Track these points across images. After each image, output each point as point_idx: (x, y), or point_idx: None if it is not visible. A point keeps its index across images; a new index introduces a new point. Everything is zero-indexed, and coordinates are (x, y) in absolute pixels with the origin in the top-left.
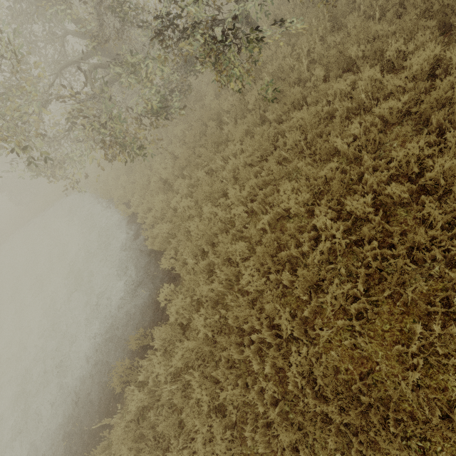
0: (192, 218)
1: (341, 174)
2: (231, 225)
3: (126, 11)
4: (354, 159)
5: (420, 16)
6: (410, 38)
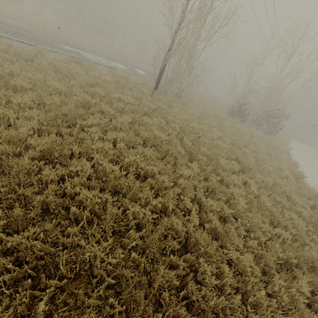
0: None
1: None
2: None
3: None
4: None
5: None
6: None
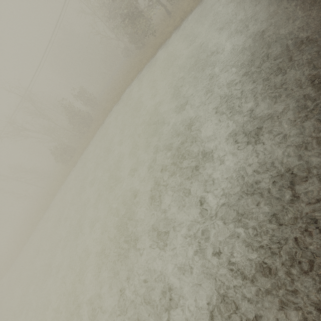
0: None
1: None
2: None
3: None
4: None
5: None
6: None
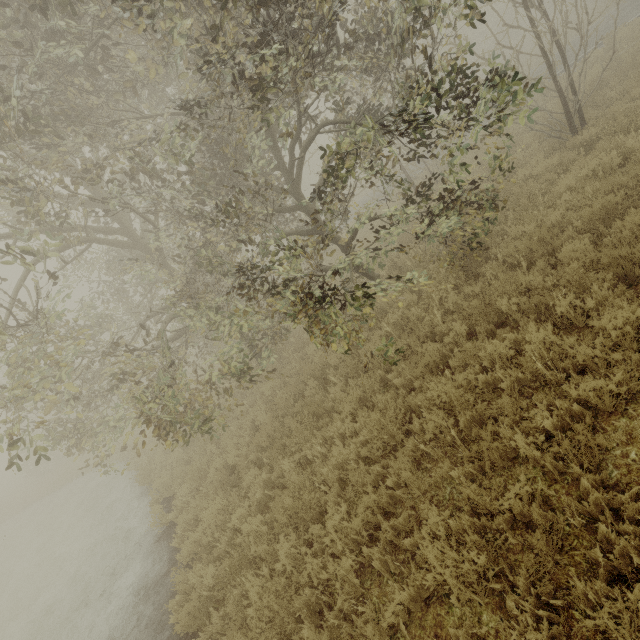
0: (259, 562)
1: (541, 504)
2: (332, 593)
3: (216, 264)
4: (558, 475)
5: (585, 266)
6: (582, 290)
